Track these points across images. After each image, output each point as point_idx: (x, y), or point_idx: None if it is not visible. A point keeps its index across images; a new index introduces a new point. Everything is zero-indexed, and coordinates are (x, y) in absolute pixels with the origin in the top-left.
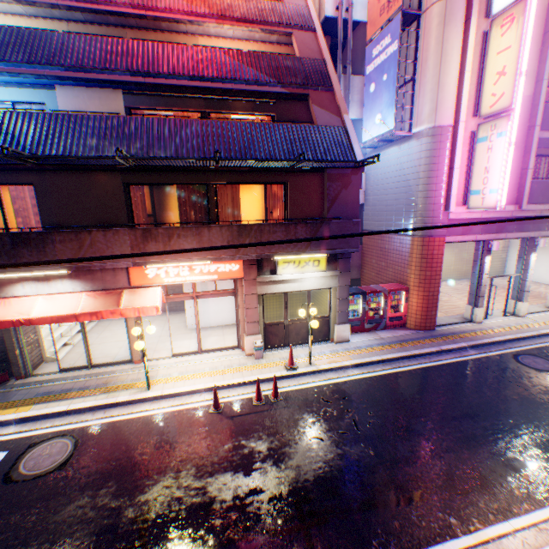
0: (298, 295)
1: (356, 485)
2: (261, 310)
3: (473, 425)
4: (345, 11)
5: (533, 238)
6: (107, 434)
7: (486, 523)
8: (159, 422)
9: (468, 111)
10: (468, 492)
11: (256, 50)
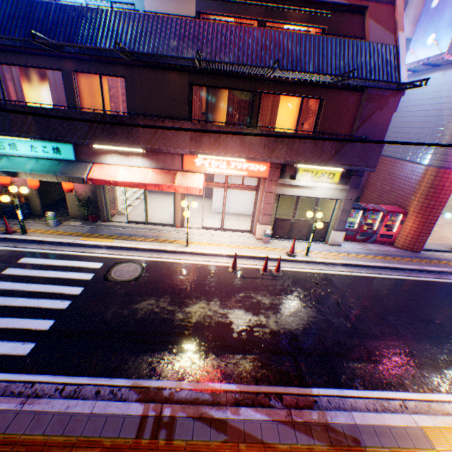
0: (303, 201)
1: (334, 341)
2: (275, 206)
3: (439, 329)
4: None
5: None
6: (161, 268)
7: (433, 391)
8: (194, 269)
9: None
10: (423, 369)
11: None
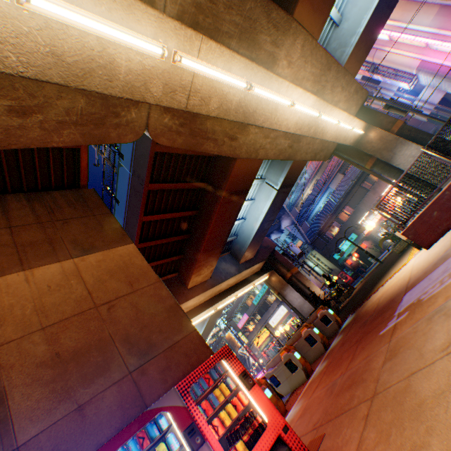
0: None
1: None
2: None
3: None
4: None
5: None
6: None
7: None
8: None
9: (420, 50)
10: None
11: None
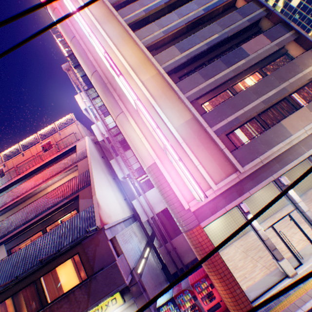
0: None
1: None
2: None
3: None
4: (107, 133)
5: (276, 178)
6: None
7: None
8: None
9: (159, 148)
10: None
11: (73, 175)
